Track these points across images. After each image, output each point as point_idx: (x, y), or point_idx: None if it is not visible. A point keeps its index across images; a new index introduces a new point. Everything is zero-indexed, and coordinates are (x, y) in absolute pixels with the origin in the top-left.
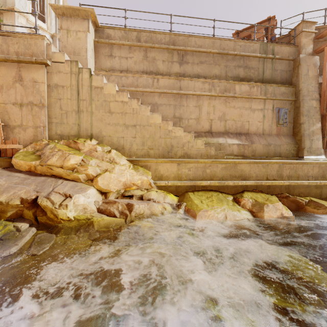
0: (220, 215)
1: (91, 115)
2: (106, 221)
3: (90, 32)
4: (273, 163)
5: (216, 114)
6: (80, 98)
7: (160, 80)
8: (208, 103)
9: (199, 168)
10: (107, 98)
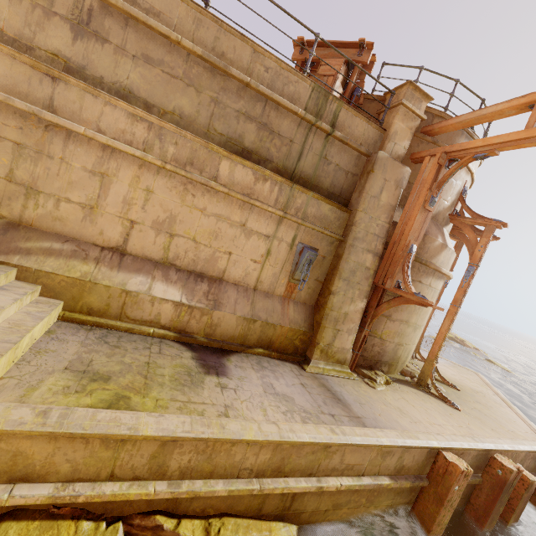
0: None
1: None
2: None
3: None
4: (143, 437)
5: (151, 213)
6: None
7: None
8: (134, 178)
9: None
10: None
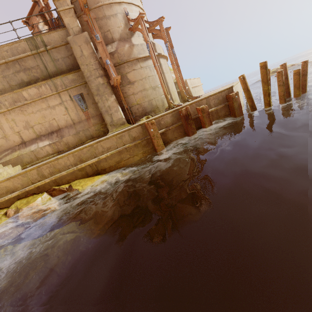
0: None
1: None
2: None
3: None
4: (29, 170)
5: (20, 125)
6: None
7: None
8: (6, 120)
9: None
10: None
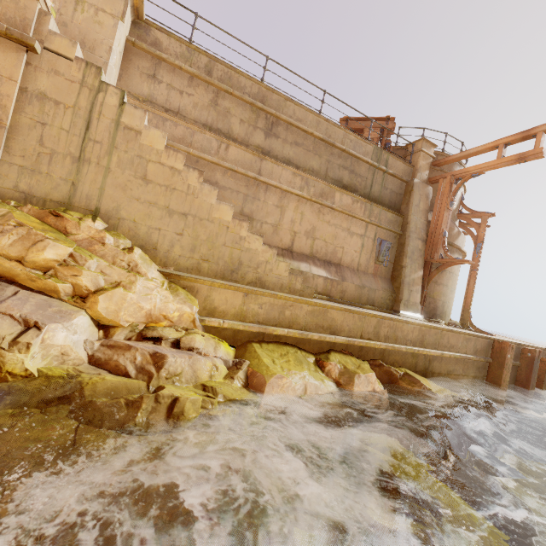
0: (298, 386)
1: (106, 173)
2: (110, 384)
3: (125, 23)
4: (372, 315)
5: (304, 226)
6: (91, 136)
7: (231, 149)
8: (296, 207)
9: (275, 307)
10: (144, 153)
